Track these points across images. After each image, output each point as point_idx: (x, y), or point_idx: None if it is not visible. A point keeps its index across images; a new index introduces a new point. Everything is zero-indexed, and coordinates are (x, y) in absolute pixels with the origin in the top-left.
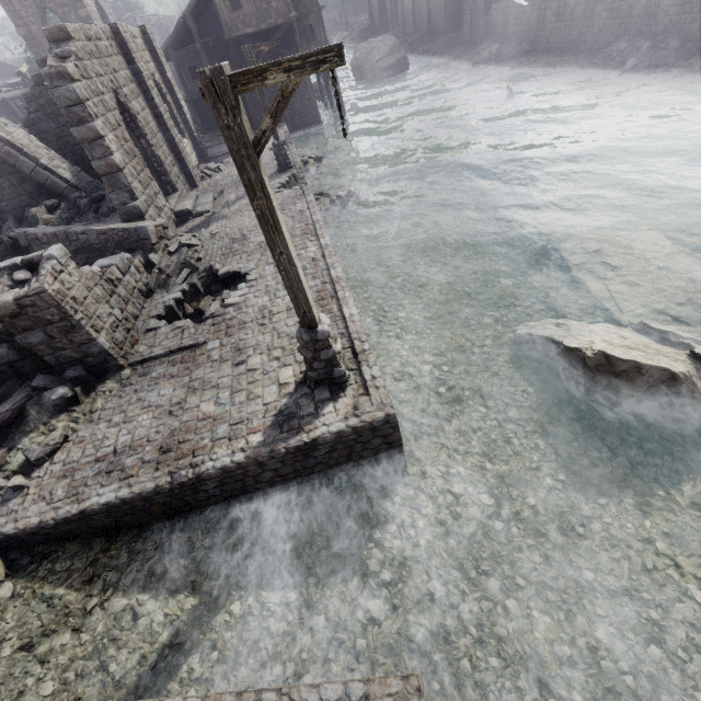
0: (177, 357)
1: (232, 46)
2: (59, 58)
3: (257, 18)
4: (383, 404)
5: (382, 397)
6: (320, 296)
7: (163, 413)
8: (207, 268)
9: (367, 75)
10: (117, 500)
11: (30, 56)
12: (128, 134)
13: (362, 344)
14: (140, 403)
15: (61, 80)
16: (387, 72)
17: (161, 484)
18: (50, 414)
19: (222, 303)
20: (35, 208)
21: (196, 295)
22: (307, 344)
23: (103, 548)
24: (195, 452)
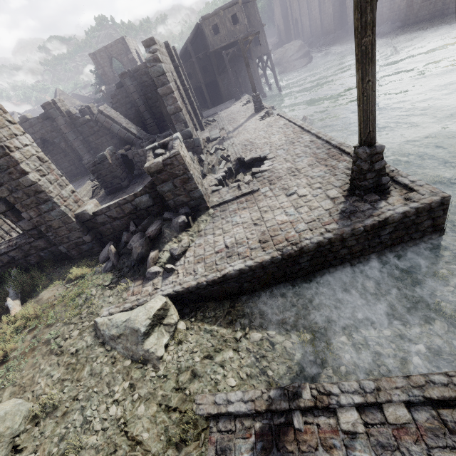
0: (242, 199)
1: (213, 55)
2: (151, 54)
3: (228, 36)
4: (435, 192)
5: (430, 189)
6: (330, 155)
7: (250, 225)
8: (235, 159)
9: (284, 66)
10: (247, 267)
11: (98, 88)
12: (179, 94)
13: (387, 168)
14: (230, 223)
15: (155, 63)
16: (297, 62)
17: (275, 255)
18: (177, 232)
19: (251, 176)
20: (120, 150)
21: (231, 175)
22: (366, 158)
23: (230, 305)
24: (288, 239)
